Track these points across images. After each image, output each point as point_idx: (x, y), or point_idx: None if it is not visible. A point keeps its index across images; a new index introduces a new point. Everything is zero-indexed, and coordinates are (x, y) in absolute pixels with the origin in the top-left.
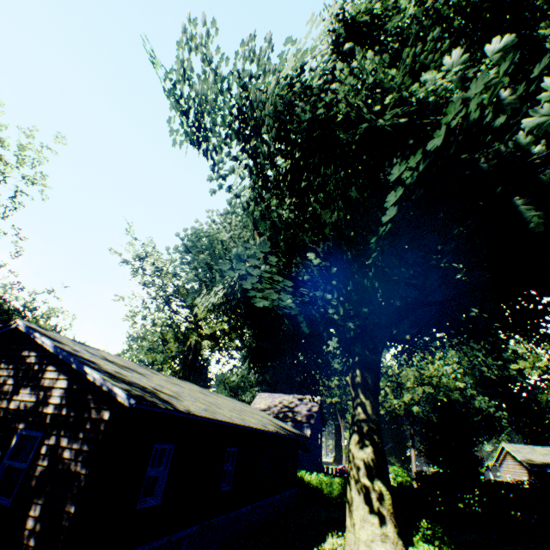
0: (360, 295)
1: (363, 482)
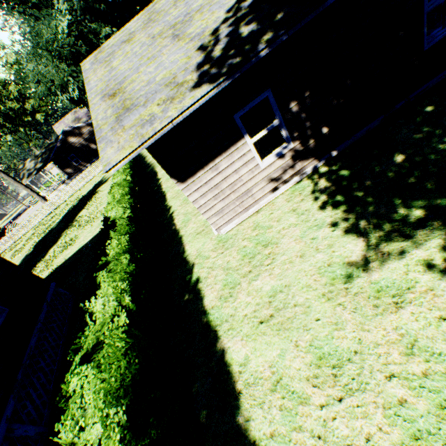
0: None
1: None
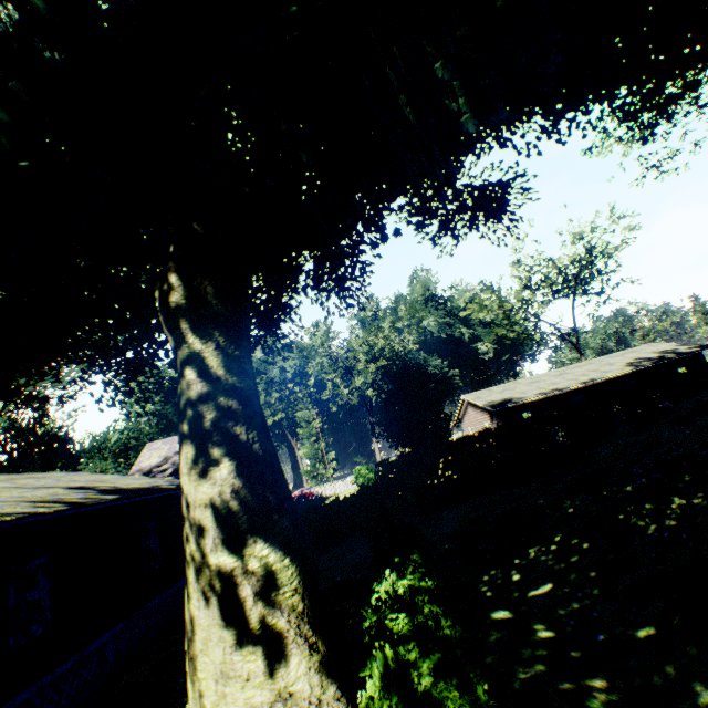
0: None
1: (217, 566)
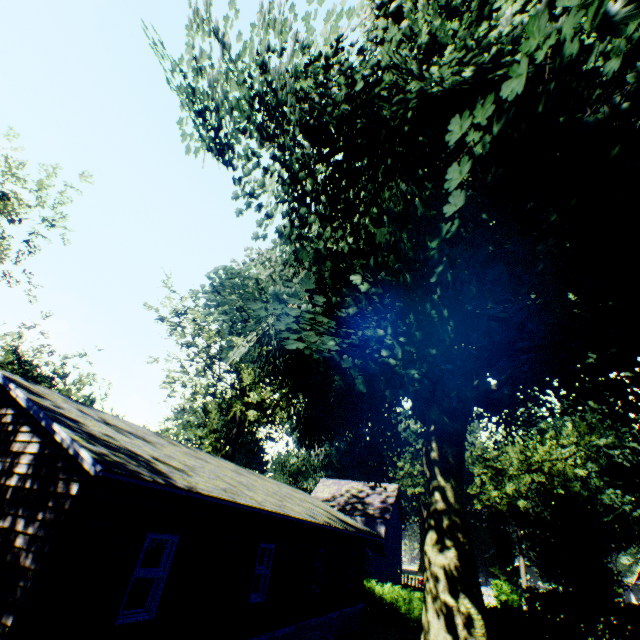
0: (424, 329)
1: (444, 600)
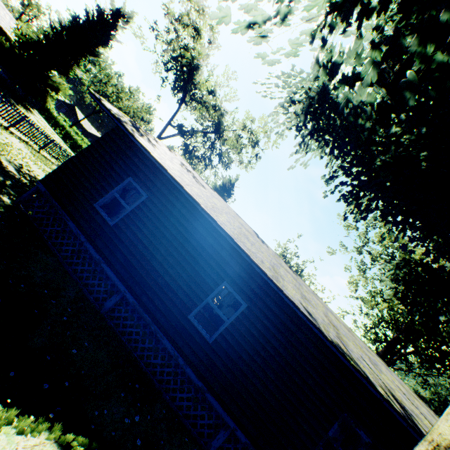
0: None
1: None
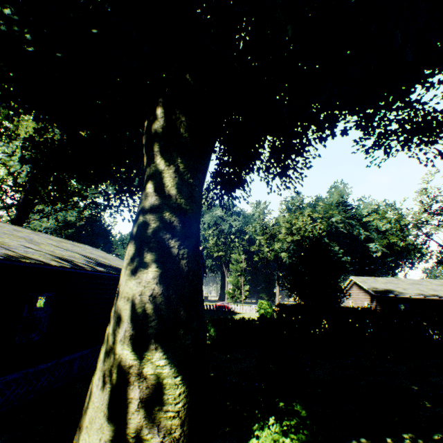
0: None
1: (120, 357)
